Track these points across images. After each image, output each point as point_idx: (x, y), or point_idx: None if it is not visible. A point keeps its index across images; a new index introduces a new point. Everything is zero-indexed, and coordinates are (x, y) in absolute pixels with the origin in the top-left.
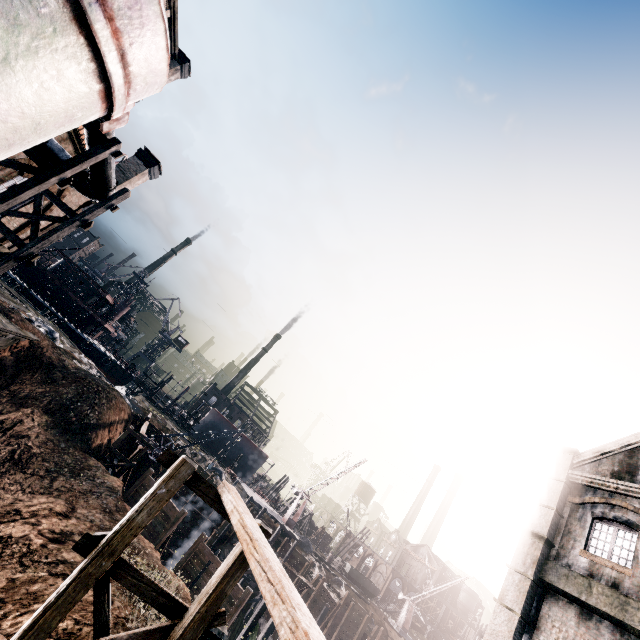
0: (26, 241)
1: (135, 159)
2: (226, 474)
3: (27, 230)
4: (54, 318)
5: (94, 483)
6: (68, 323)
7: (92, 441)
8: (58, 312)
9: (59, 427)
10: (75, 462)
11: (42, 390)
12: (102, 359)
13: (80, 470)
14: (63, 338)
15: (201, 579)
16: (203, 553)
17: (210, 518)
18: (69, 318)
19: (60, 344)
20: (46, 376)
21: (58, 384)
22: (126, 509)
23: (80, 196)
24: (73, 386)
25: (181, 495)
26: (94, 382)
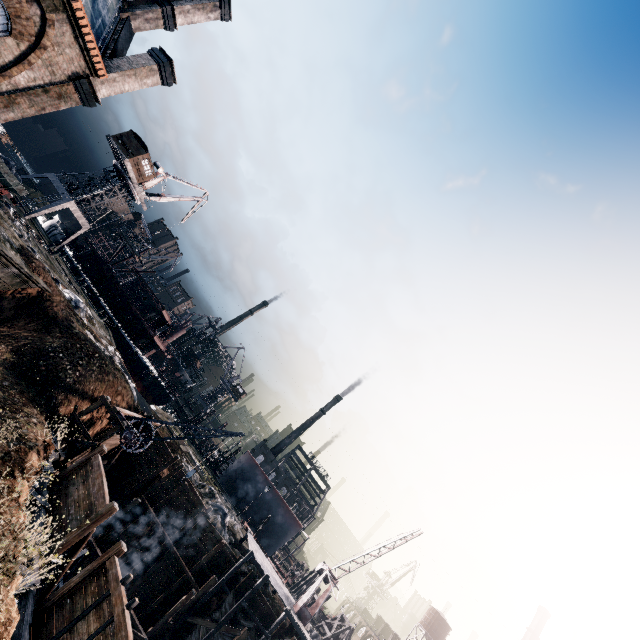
0: (1, 99)
1: (147, 55)
2: (238, 526)
3: (1, 81)
4: (106, 317)
5: (3, 423)
6: (121, 330)
7: (57, 403)
8: (118, 321)
9: (19, 369)
10: (3, 400)
11: (27, 335)
12: (144, 372)
13: (0, 408)
14: (103, 330)
15: (84, 621)
16: (107, 575)
17: (192, 570)
18: (124, 326)
19: (84, 318)
20: (43, 328)
21: (48, 335)
22: (21, 466)
23: (69, 62)
24: (62, 339)
25: (165, 527)
26: (92, 348)
